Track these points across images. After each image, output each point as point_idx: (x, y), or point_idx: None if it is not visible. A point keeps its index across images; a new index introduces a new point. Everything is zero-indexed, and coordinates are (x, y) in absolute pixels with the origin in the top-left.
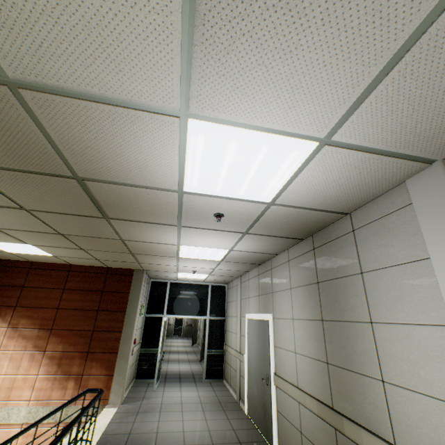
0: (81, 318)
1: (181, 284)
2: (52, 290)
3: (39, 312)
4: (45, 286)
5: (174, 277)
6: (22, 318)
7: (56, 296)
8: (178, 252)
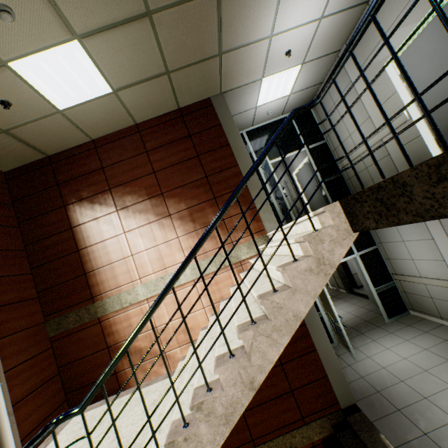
0: (184, 172)
1: (258, 129)
2: (135, 159)
3: (137, 184)
4: (125, 158)
5: (251, 113)
6: (125, 197)
7: (143, 162)
8: None
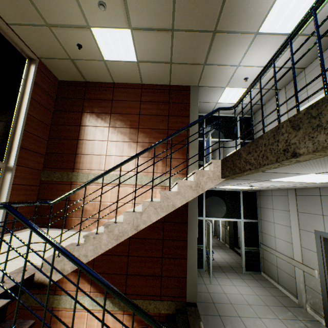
0: (157, 121)
1: (213, 117)
2: (132, 103)
3: (127, 117)
4: (127, 100)
5: (212, 105)
6: (117, 121)
7: (136, 106)
8: (267, 13)
